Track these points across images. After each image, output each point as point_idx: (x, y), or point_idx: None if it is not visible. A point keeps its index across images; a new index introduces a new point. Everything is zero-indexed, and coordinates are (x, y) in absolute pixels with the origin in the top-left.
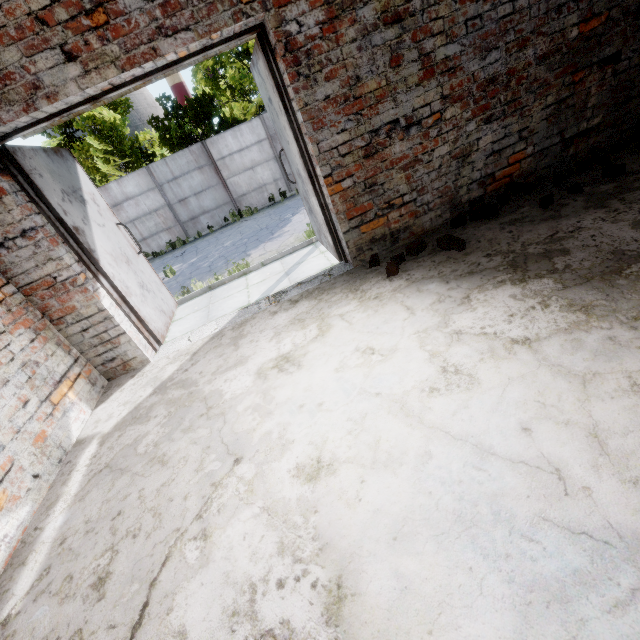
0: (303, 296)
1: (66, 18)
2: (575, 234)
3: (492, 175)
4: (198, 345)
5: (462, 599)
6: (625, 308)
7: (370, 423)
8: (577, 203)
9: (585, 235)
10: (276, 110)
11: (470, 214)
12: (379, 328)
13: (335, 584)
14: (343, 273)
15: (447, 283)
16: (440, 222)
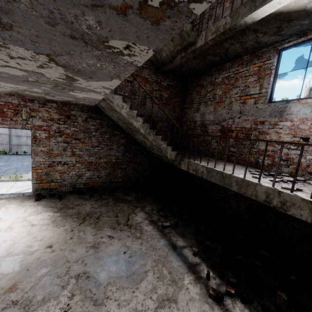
0: (6, 198)
1: None
2: (82, 205)
3: (88, 183)
4: None
5: None
6: (59, 223)
7: None
8: (96, 198)
9: (83, 206)
10: None
11: (75, 191)
12: (11, 214)
13: None
14: (27, 195)
15: (43, 207)
16: (68, 190)
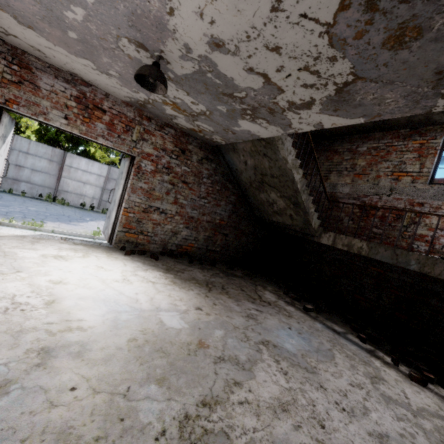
0: (82, 244)
1: (76, 112)
2: (190, 271)
3: (182, 245)
4: (5, 234)
5: (93, 308)
6: (183, 285)
7: (88, 280)
8: (198, 266)
9: (191, 272)
10: (122, 177)
11: (168, 253)
12: (110, 264)
13: (52, 300)
14: (107, 246)
15: (144, 264)
16: (157, 250)
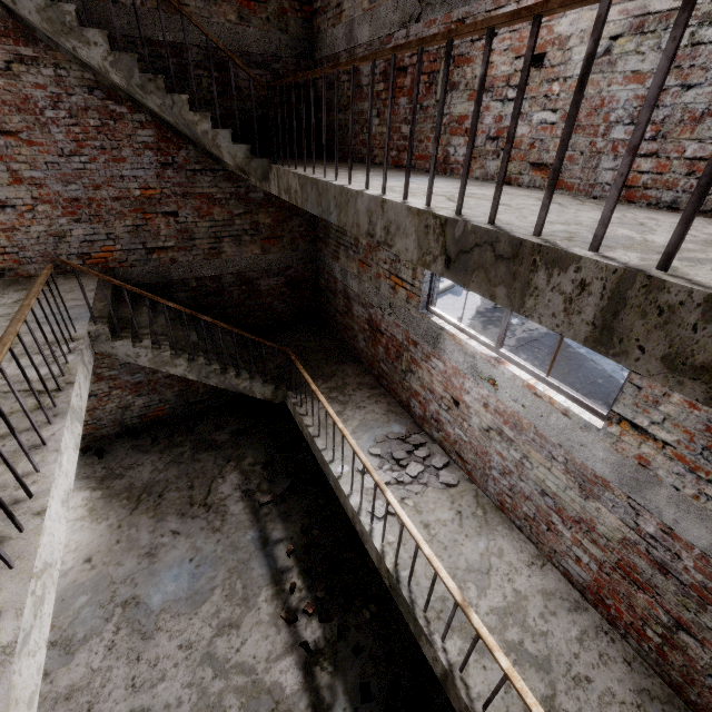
0: None
1: None
2: (137, 467)
3: (146, 414)
4: None
5: None
6: (100, 513)
7: None
8: (162, 445)
9: (138, 469)
10: None
11: (126, 434)
12: None
13: None
14: None
15: (74, 481)
16: (114, 432)
